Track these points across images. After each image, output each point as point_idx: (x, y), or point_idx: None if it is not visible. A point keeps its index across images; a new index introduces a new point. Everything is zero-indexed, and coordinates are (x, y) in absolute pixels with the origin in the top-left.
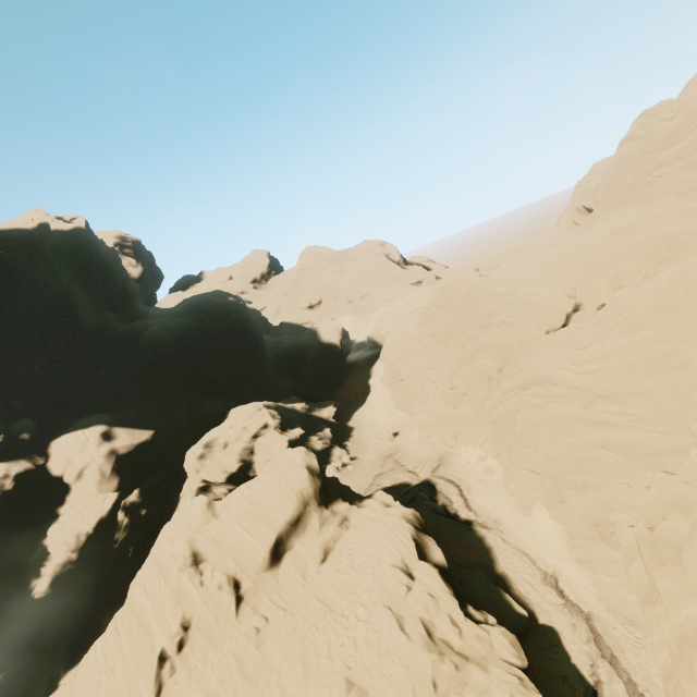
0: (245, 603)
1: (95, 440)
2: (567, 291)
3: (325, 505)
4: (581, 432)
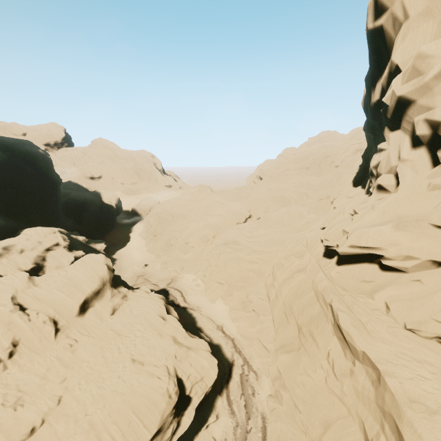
0: (61, 332)
1: None
2: (248, 208)
3: (114, 287)
4: (244, 265)
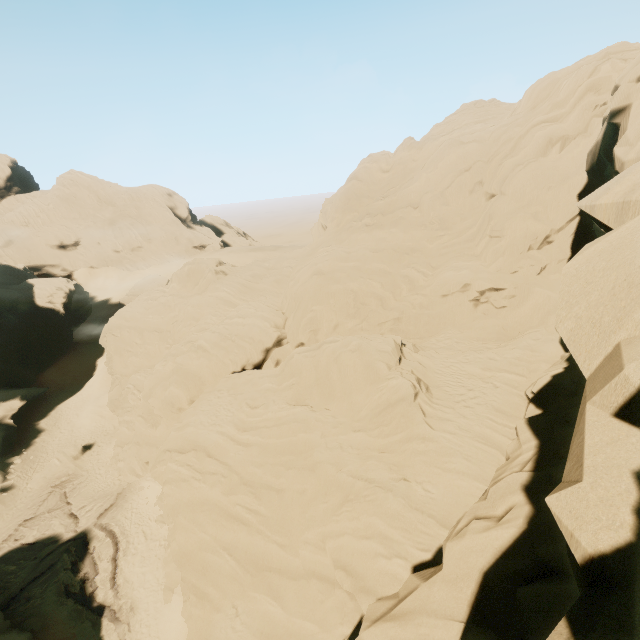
0: None
1: None
2: (278, 319)
3: None
4: (215, 527)
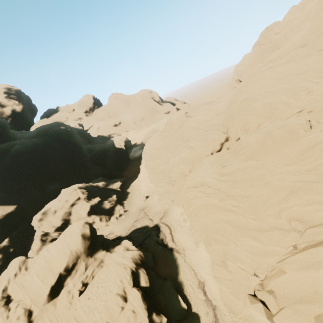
0: None
1: None
2: (224, 129)
3: (91, 255)
4: (218, 214)
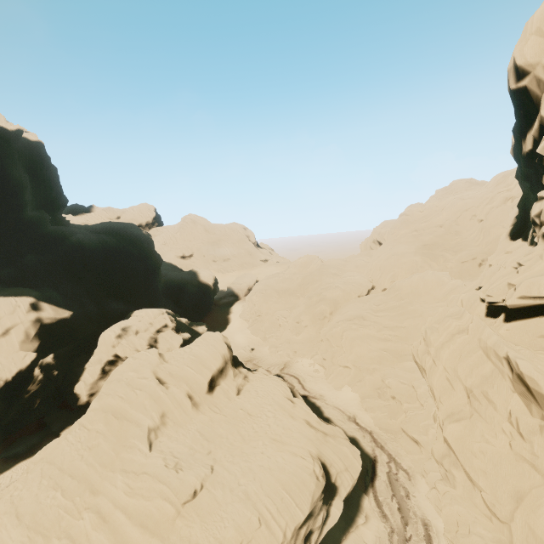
0: (196, 408)
1: (25, 307)
2: (369, 279)
3: (234, 367)
4: (375, 343)
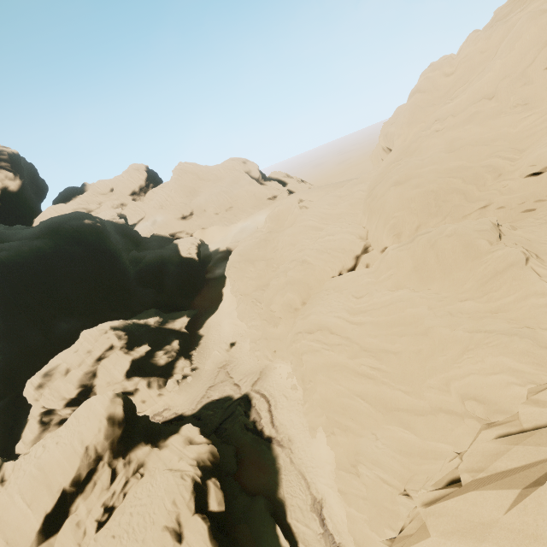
0: None
1: None
2: (361, 232)
3: (123, 454)
4: (347, 381)
